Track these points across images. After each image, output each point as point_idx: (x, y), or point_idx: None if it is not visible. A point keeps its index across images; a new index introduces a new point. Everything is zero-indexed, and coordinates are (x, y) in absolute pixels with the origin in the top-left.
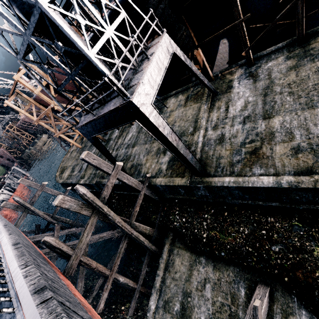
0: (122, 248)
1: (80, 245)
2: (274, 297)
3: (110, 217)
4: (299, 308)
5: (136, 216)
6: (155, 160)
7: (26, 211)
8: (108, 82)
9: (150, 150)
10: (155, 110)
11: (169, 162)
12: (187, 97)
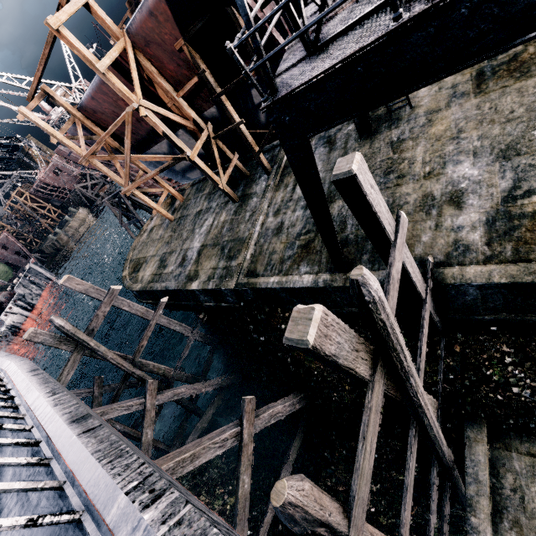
0: (412, 468)
1: (361, 491)
2: None
3: (413, 381)
4: None
5: None
6: (425, 223)
7: (79, 349)
8: None
9: (394, 203)
10: None
11: (489, 223)
12: (478, 75)
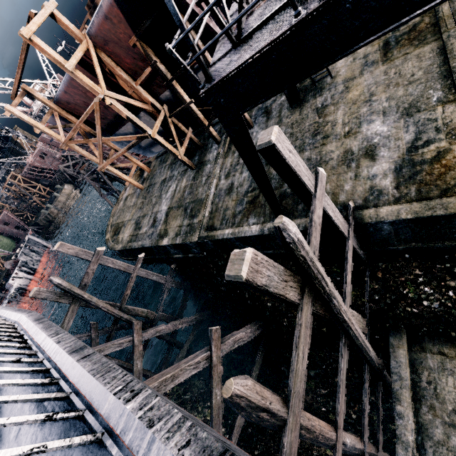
0: (343, 370)
1: (296, 386)
2: None
3: (335, 302)
4: None
5: None
6: (347, 174)
7: (76, 301)
8: None
9: (321, 160)
10: None
11: (397, 170)
12: (384, 45)
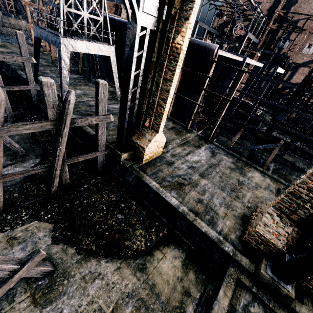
0: None
1: None
2: (24, 157)
3: None
4: (28, 162)
5: (12, 102)
6: (59, 89)
7: None
8: (58, 21)
9: None
10: (69, 54)
11: None
12: (112, 91)
